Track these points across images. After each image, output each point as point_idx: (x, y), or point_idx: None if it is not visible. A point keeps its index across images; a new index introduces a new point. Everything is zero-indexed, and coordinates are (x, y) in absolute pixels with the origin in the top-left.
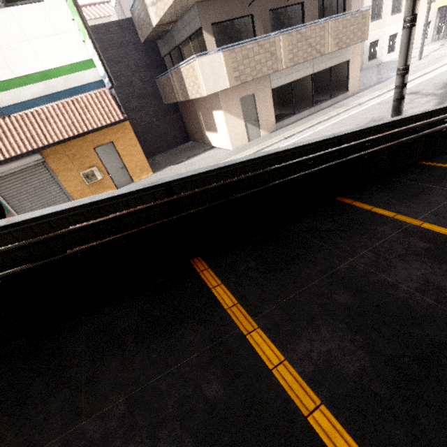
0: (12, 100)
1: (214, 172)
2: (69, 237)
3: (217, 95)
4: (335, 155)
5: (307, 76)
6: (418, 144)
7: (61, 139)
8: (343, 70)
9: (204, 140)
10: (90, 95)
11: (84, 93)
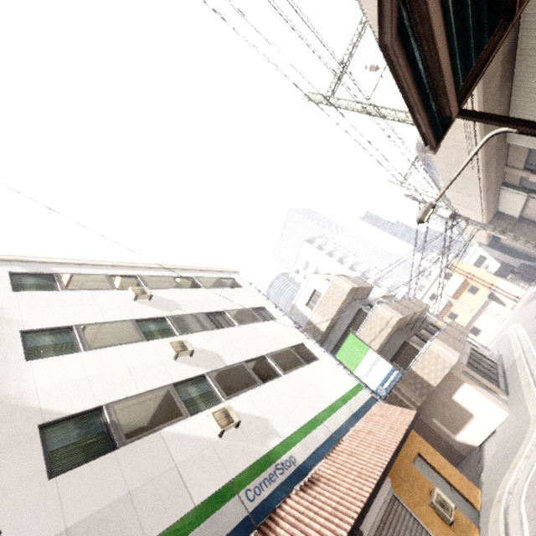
0: (336, 424)
1: None
2: None
3: (449, 374)
4: None
5: (468, 359)
6: None
7: (399, 440)
8: (476, 353)
9: (459, 454)
10: (374, 409)
11: (369, 408)
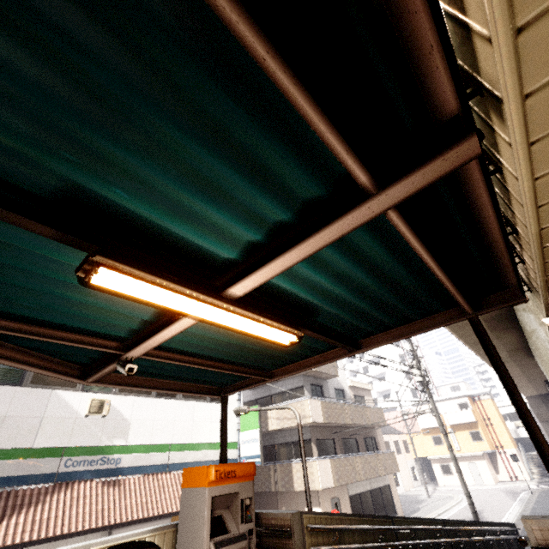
0: (180, 459)
1: (450, 521)
2: (430, 534)
3: (317, 491)
4: (478, 534)
5: (367, 491)
6: (505, 547)
7: None
8: (388, 492)
9: None
10: None
11: None
